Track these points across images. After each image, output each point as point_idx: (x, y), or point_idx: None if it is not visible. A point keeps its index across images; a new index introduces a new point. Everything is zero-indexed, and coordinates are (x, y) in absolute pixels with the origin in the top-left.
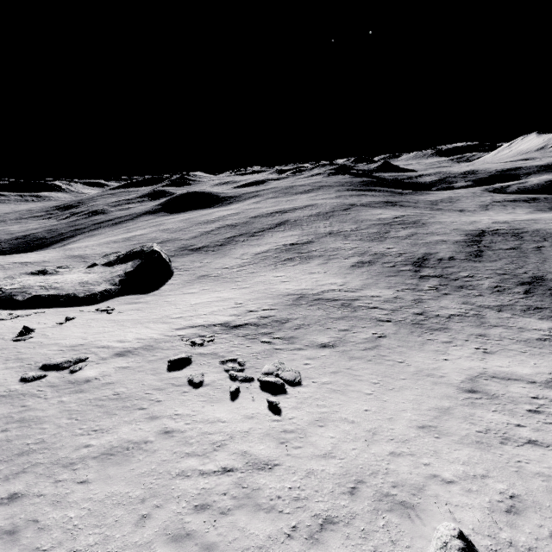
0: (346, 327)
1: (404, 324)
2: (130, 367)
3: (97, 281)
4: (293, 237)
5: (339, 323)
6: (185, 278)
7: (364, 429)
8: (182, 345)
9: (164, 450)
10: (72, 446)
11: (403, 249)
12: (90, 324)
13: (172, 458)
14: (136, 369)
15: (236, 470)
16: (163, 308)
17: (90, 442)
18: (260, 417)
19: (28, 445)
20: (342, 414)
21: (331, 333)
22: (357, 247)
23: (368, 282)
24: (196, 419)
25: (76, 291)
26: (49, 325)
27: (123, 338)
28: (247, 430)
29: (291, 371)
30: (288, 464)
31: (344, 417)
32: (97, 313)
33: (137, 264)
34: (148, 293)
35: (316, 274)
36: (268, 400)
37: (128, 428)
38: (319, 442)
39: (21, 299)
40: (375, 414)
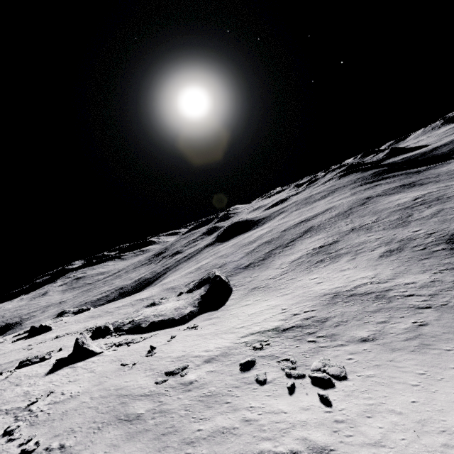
0: (383, 319)
1: (447, 308)
2: (215, 371)
3: (184, 306)
4: (320, 240)
5: (375, 315)
6: (241, 292)
7: (412, 420)
8: (247, 350)
9: (246, 434)
10: (190, 429)
11: (431, 229)
12: (186, 339)
13: (252, 441)
14: (219, 372)
15: (300, 452)
16: (229, 320)
17: (200, 427)
18: (314, 409)
19: (167, 428)
20: (389, 405)
21: (369, 326)
22: (381, 237)
23: (400, 270)
24: (265, 410)
25: (173, 316)
26: (163, 343)
27: (207, 348)
28: (304, 420)
29: (336, 366)
30: (342, 450)
31: (391, 408)
32: (188, 330)
33: (207, 288)
34: (218, 309)
35: (346, 271)
36: (318, 394)
37: (221, 417)
38: (368, 432)
39: (144, 326)
40: (423, 405)
